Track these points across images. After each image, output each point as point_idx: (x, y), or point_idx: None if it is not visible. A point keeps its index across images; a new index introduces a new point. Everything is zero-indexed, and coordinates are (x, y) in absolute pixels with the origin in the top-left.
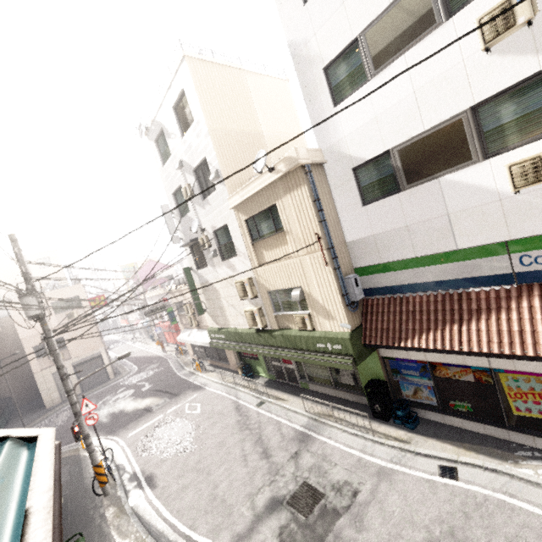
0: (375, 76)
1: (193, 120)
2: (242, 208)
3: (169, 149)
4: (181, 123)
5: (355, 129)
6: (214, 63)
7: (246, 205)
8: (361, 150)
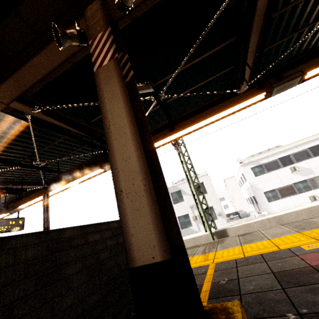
0: (282, 199)
1: (204, 192)
2: None
3: (184, 199)
4: None
5: (277, 209)
6: (208, 176)
7: None
8: None
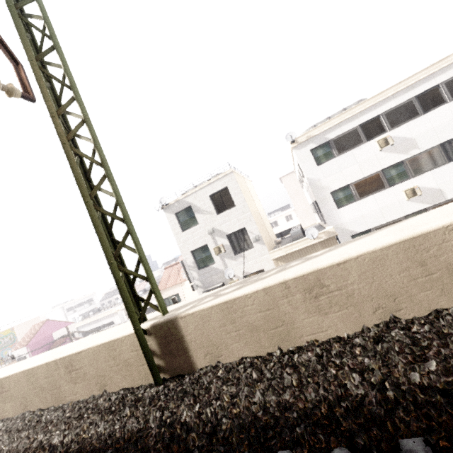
0: (360, 200)
1: (231, 205)
2: (282, 258)
3: (197, 220)
4: (215, 205)
5: (351, 219)
6: (238, 174)
7: (287, 256)
8: (355, 228)
